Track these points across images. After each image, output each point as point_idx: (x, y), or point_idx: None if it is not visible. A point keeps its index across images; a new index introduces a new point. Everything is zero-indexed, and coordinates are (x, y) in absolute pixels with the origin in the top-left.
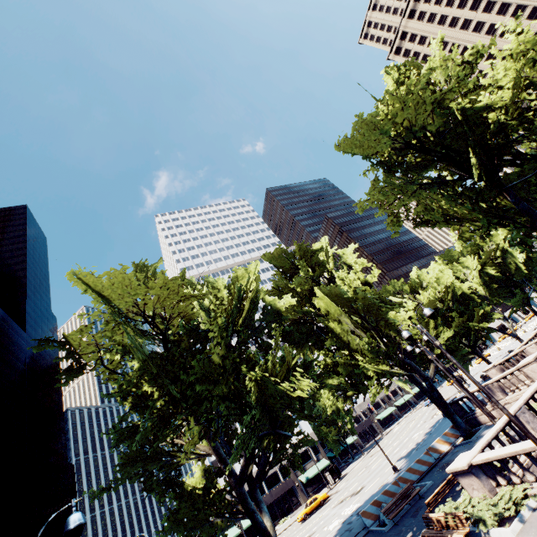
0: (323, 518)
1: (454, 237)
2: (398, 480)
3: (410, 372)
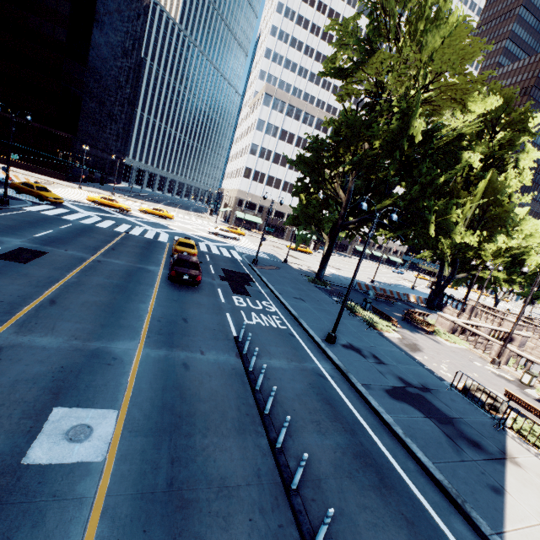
0: (310, 260)
1: None
2: (383, 289)
3: (451, 265)
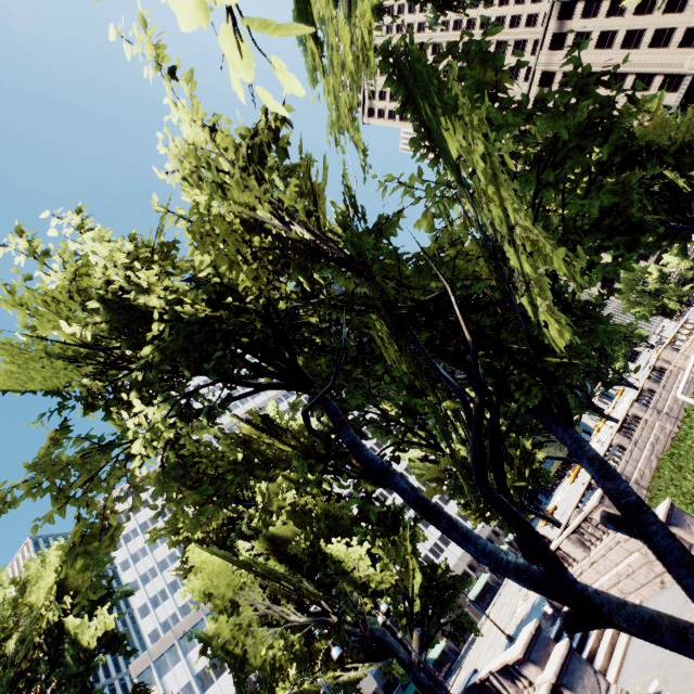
0: None
1: None
2: None
3: (383, 659)
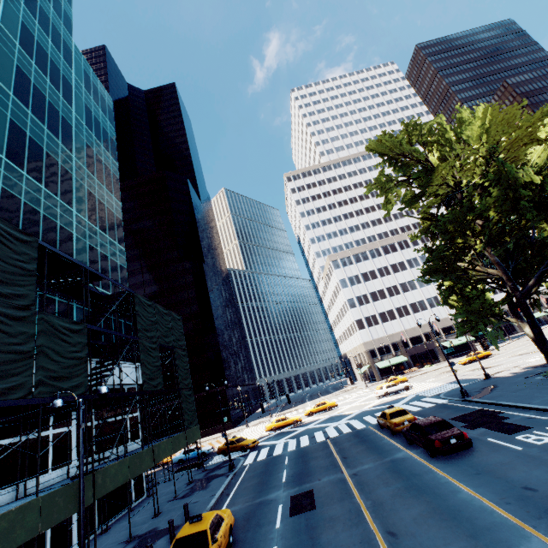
0: (501, 361)
1: None
2: None
3: None
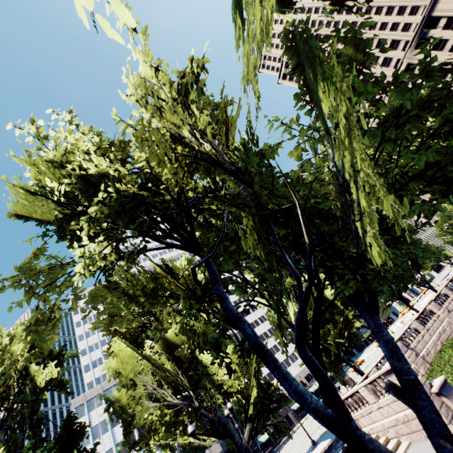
0: None
1: None
2: None
3: (223, 438)
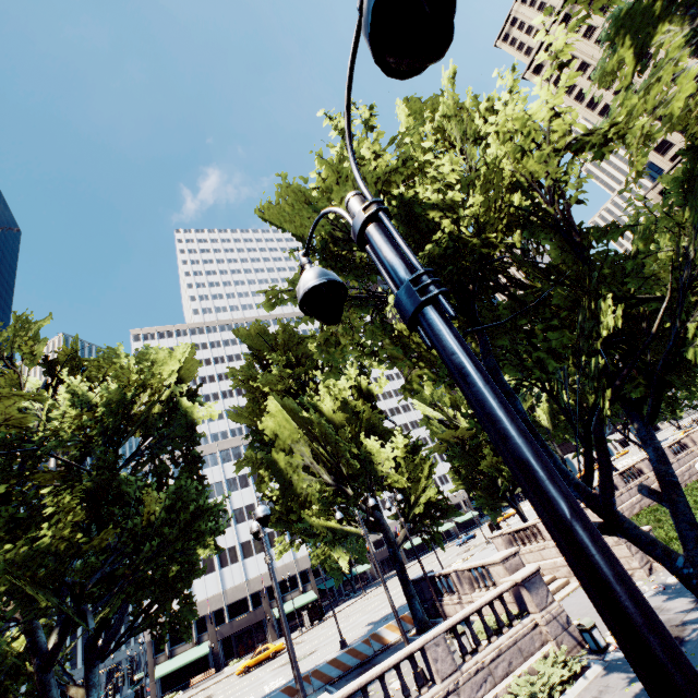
0: (253, 682)
1: (423, 375)
2: (312, 674)
3: (375, 531)
